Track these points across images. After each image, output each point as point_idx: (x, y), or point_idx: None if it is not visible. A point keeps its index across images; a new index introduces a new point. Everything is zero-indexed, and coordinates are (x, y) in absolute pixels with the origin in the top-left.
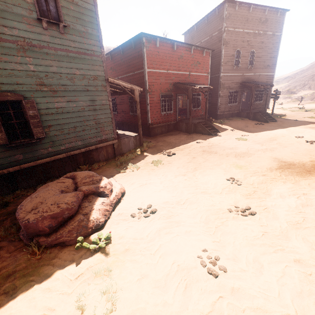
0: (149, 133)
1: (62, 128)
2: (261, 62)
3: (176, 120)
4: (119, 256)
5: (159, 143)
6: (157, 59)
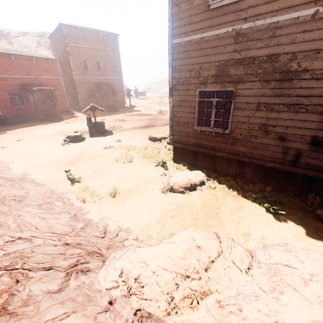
0: (4, 123)
1: None
2: (108, 69)
3: (33, 112)
4: None
5: (6, 128)
6: None
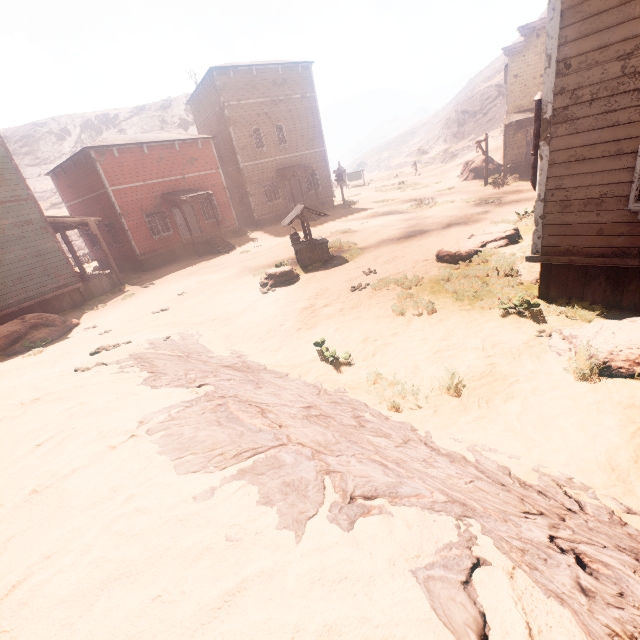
0: (144, 267)
1: (5, 282)
2: (299, 137)
3: (183, 243)
4: (54, 345)
5: (149, 277)
6: (123, 172)
